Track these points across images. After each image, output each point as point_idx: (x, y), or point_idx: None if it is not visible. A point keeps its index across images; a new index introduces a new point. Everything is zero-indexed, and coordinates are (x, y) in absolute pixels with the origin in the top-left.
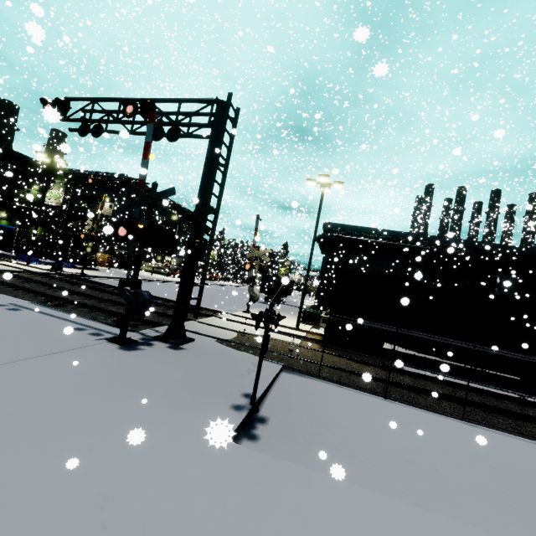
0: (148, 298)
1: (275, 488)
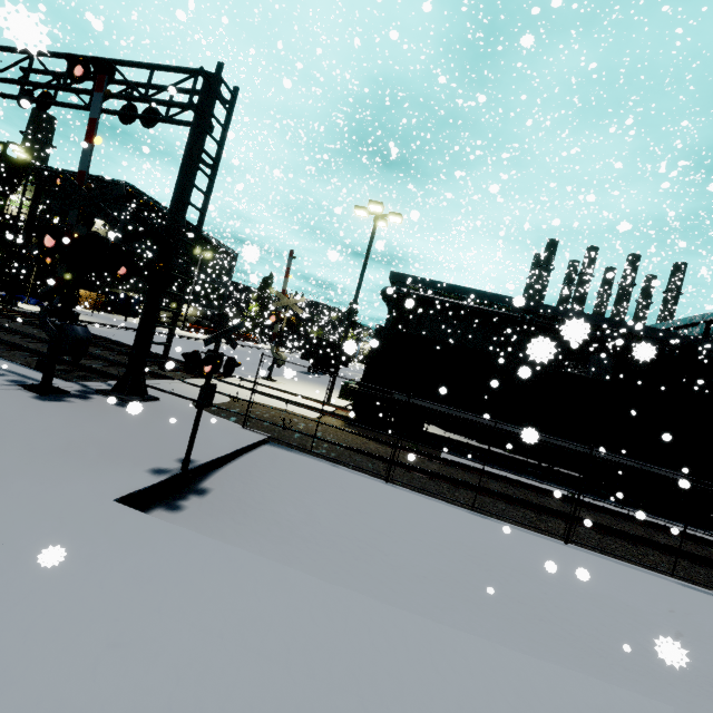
0: (83, 335)
1: (136, 549)
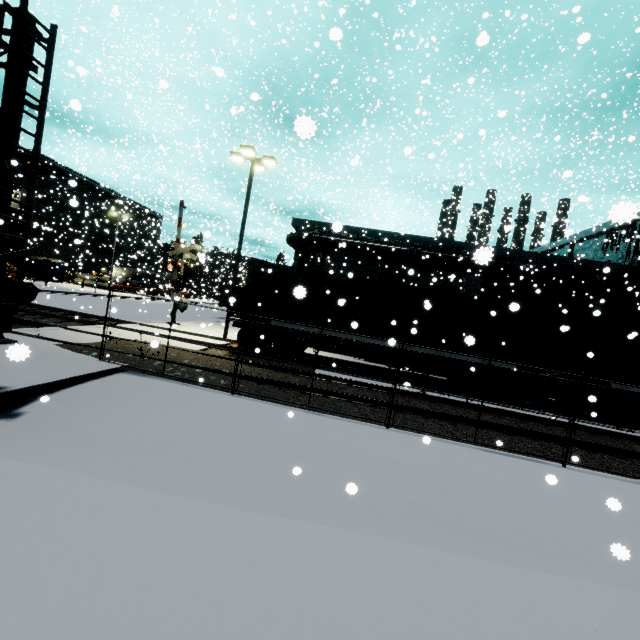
0: None
1: None
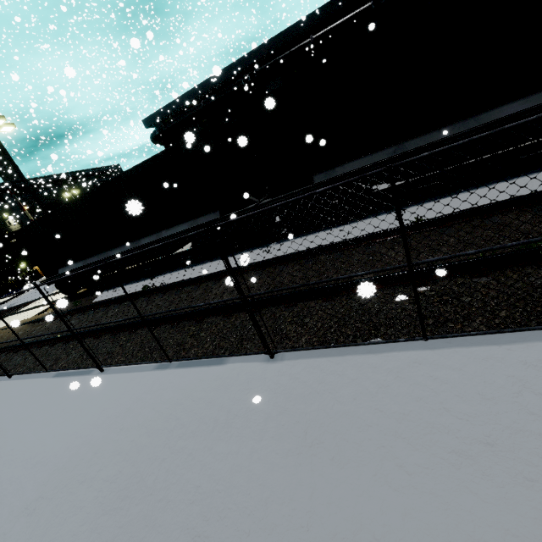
0: None
1: None
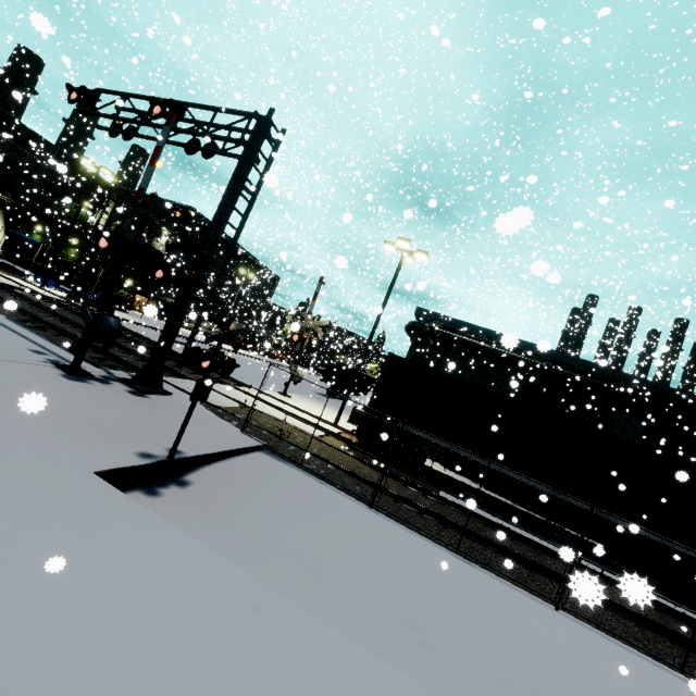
0: (114, 326)
1: (95, 518)
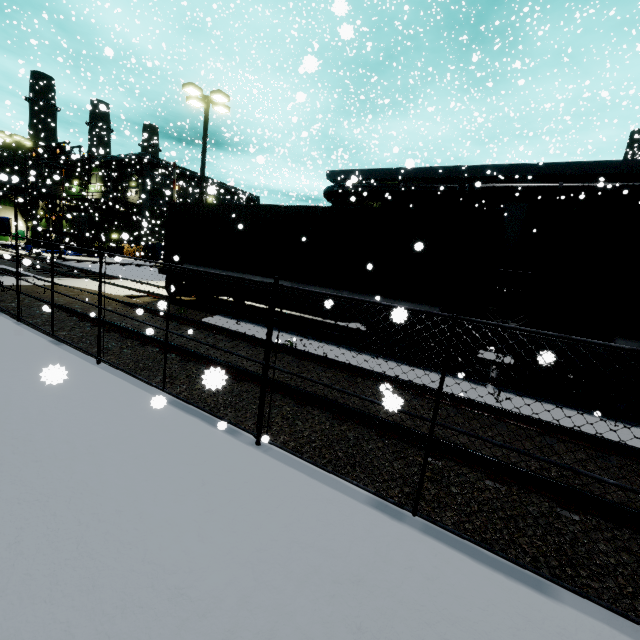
0: None
1: None
